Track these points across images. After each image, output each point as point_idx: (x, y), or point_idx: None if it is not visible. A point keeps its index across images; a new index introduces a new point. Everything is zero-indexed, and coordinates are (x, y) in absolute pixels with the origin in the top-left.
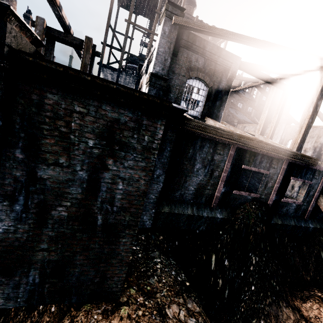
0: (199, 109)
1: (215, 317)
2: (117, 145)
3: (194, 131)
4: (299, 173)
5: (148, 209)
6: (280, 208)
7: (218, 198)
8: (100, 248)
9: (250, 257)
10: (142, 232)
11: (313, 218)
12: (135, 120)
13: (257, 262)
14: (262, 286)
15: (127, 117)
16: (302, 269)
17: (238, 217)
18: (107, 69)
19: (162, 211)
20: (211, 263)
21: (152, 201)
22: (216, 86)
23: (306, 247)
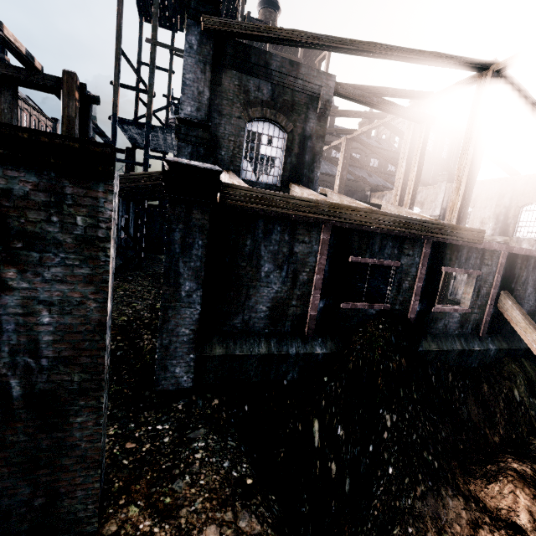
0: (276, 171)
1: (330, 531)
2: (18, 240)
3: (245, 206)
4: (456, 259)
5: (181, 354)
6: (432, 323)
7: (315, 319)
8: (31, 441)
9: (381, 416)
10: (181, 397)
11: (494, 334)
12: (47, 189)
13: (395, 424)
14: (407, 466)
15: (27, 185)
16: (484, 425)
17: (354, 349)
18: (129, 127)
19: (211, 355)
20: (312, 435)
21: (185, 339)
22: (299, 129)
23: (487, 384)
